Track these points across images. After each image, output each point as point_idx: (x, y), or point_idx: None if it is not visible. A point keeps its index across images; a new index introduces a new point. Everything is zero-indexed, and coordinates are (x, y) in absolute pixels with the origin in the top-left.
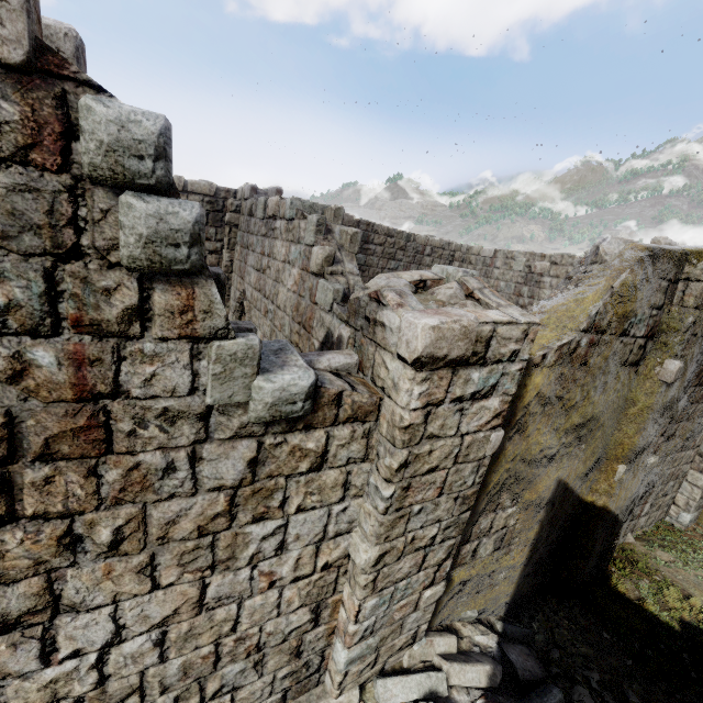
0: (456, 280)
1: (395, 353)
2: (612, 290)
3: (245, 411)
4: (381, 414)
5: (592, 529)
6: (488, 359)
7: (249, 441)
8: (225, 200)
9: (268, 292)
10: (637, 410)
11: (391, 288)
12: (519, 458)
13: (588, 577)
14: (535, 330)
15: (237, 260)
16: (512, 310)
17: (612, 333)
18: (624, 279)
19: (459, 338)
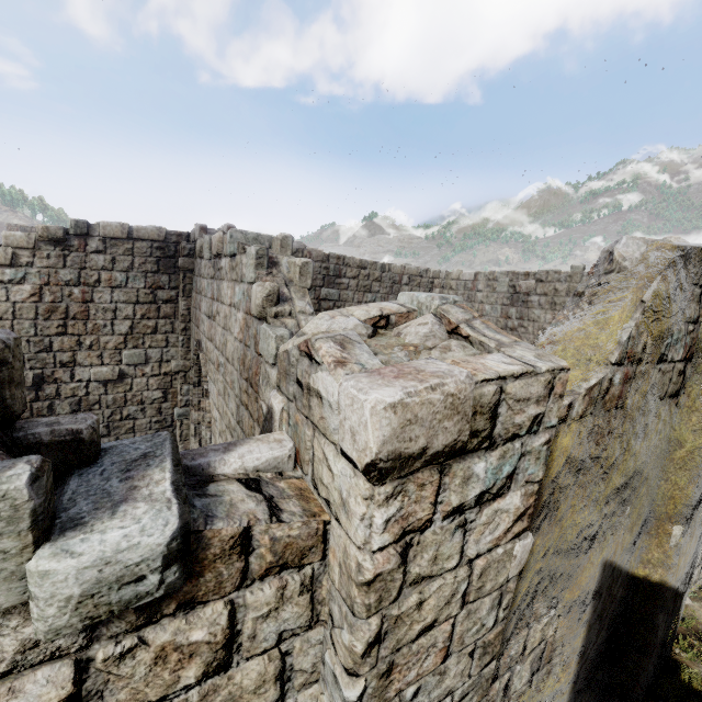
0: (431, 311)
1: (339, 445)
2: (643, 305)
3: (28, 616)
4: (330, 547)
5: (651, 613)
6: (496, 438)
7: (52, 667)
8: (177, 244)
9: (218, 342)
10: (685, 452)
11: (328, 334)
12: (551, 551)
13: (652, 673)
14: (563, 378)
15: (194, 308)
16: (521, 350)
17: (648, 361)
18: (656, 289)
19: (444, 416)
